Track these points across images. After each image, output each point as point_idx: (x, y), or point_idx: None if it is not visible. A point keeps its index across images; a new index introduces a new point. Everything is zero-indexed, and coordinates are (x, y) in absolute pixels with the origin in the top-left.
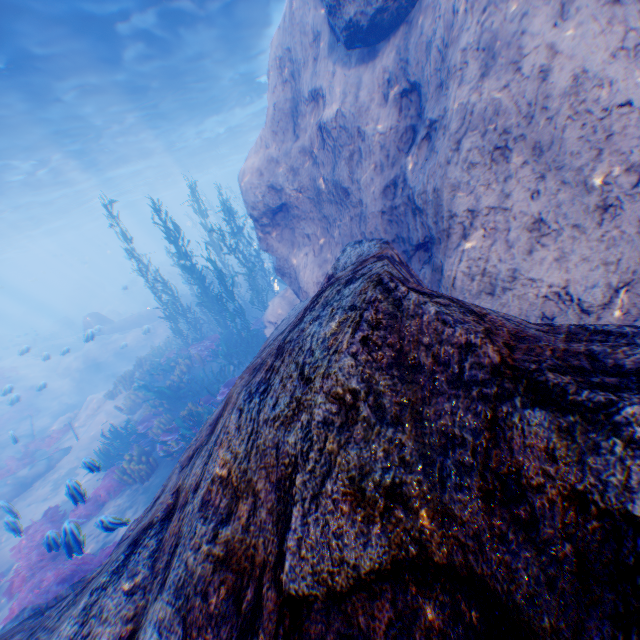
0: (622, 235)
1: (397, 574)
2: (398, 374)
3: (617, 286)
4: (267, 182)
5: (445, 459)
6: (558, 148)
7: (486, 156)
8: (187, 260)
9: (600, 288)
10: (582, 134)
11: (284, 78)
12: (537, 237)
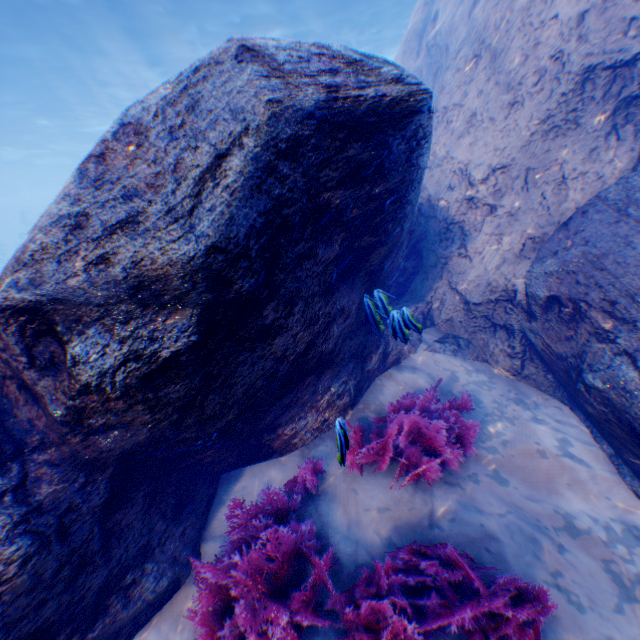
0: (515, 128)
1: None
2: None
3: (494, 166)
4: None
5: None
6: (504, 56)
7: (467, 63)
8: None
9: (482, 166)
10: (521, 44)
11: (427, 3)
12: (467, 127)
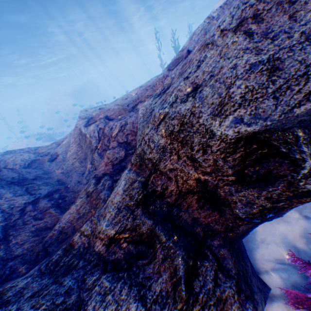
0: None
1: None
2: None
3: None
4: None
5: None
6: None
7: None
8: None
9: None
10: None
11: None
12: None
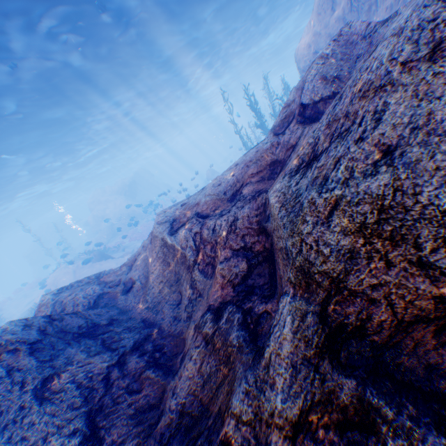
0: None
1: (333, 98)
2: (345, 49)
3: None
4: (311, 50)
5: (355, 66)
6: None
7: None
8: (260, 121)
9: None
10: None
11: None
12: None
